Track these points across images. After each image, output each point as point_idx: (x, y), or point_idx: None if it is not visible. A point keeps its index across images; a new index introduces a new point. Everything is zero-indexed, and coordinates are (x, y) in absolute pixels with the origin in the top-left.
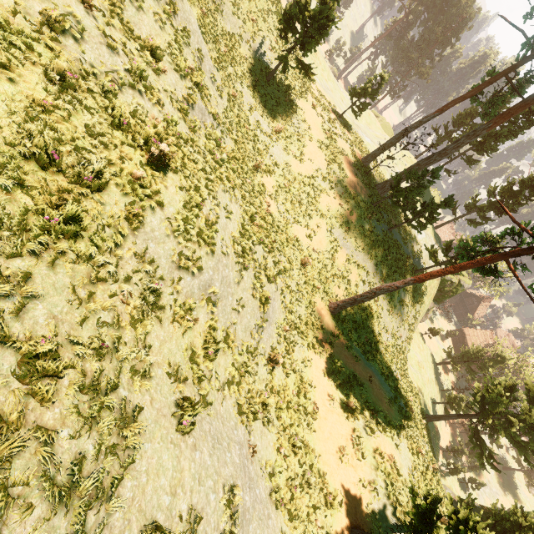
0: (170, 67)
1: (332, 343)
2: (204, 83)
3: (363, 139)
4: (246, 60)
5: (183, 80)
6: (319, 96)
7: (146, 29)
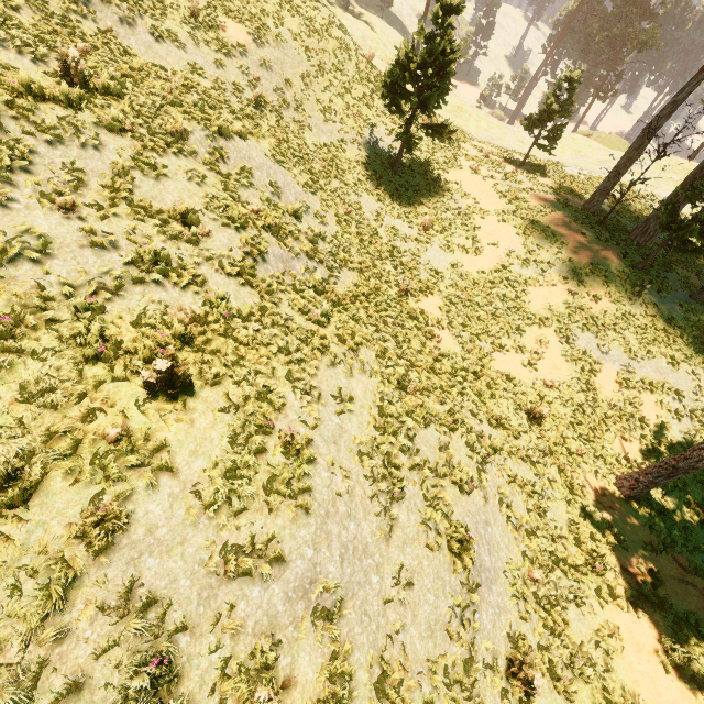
0: (217, 225)
1: (655, 571)
2: (285, 219)
3: (575, 176)
4: (358, 162)
5: (242, 232)
6: (478, 154)
7: (172, 196)
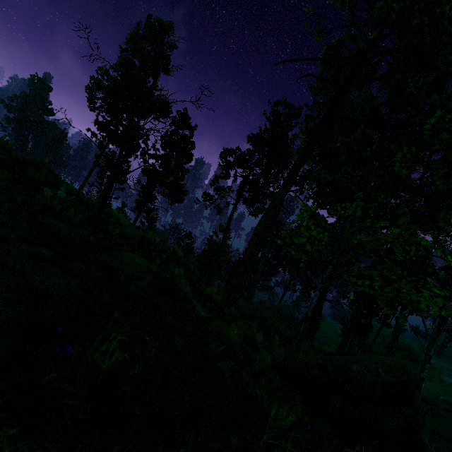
0: None
1: None
2: None
3: None
4: None
5: None
6: None
7: None
